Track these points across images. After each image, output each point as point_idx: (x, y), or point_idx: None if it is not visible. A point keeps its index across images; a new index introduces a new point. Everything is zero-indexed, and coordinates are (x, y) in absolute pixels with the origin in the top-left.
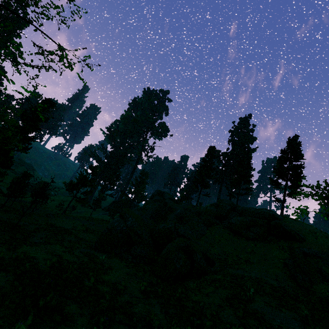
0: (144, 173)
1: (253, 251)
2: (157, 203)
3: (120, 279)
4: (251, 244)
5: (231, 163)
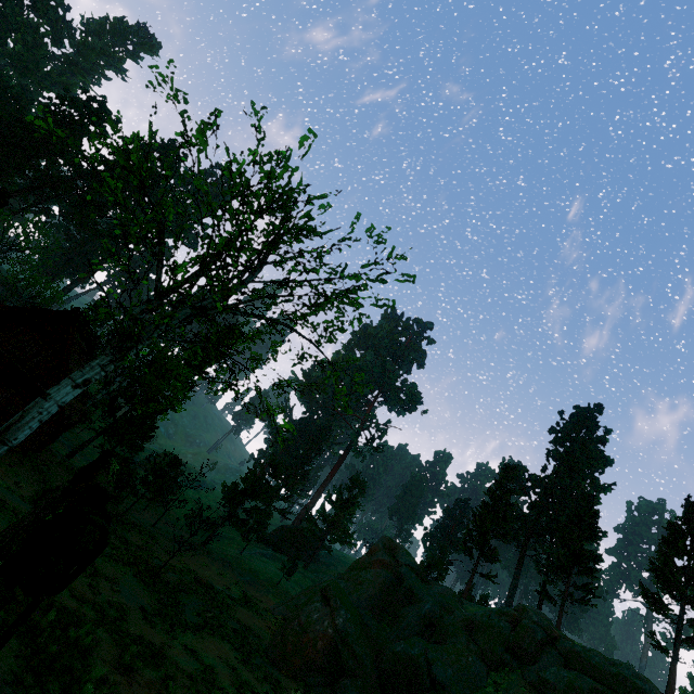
0: (357, 481)
1: None
2: (384, 572)
3: None
4: None
5: (549, 505)
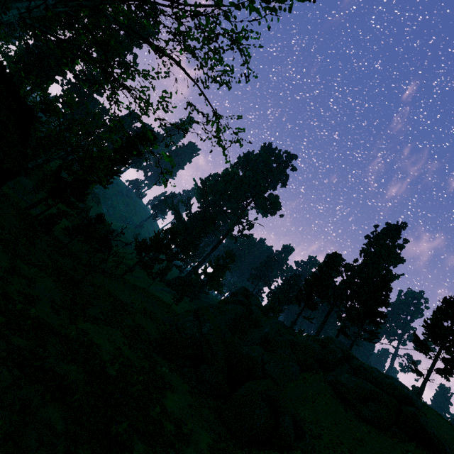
0: (230, 254)
1: (363, 440)
2: (240, 307)
3: (183, 412)
4: (363, 428)
5: (355, 282)
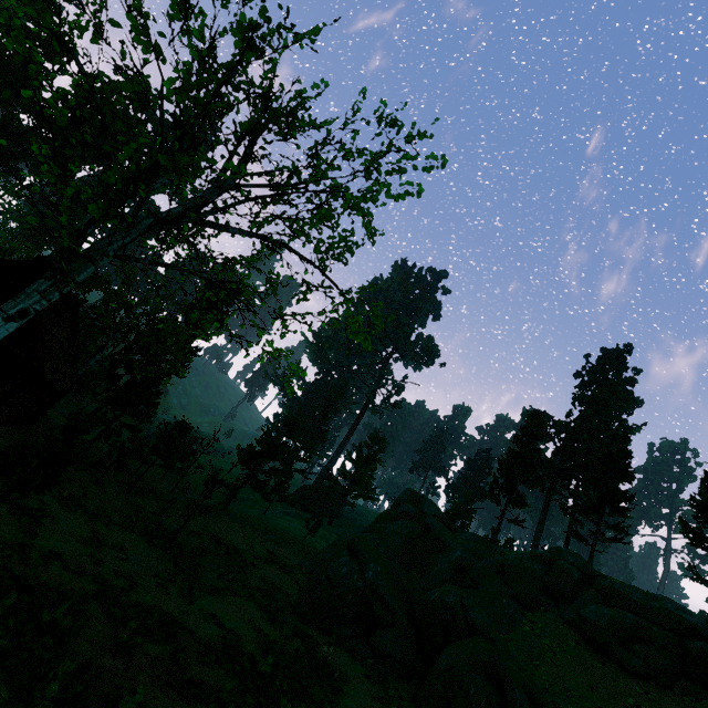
0: (377, 438)
1: None
2: (411, 523)
3: None
4: (636, 689)
5: (575, 449)
